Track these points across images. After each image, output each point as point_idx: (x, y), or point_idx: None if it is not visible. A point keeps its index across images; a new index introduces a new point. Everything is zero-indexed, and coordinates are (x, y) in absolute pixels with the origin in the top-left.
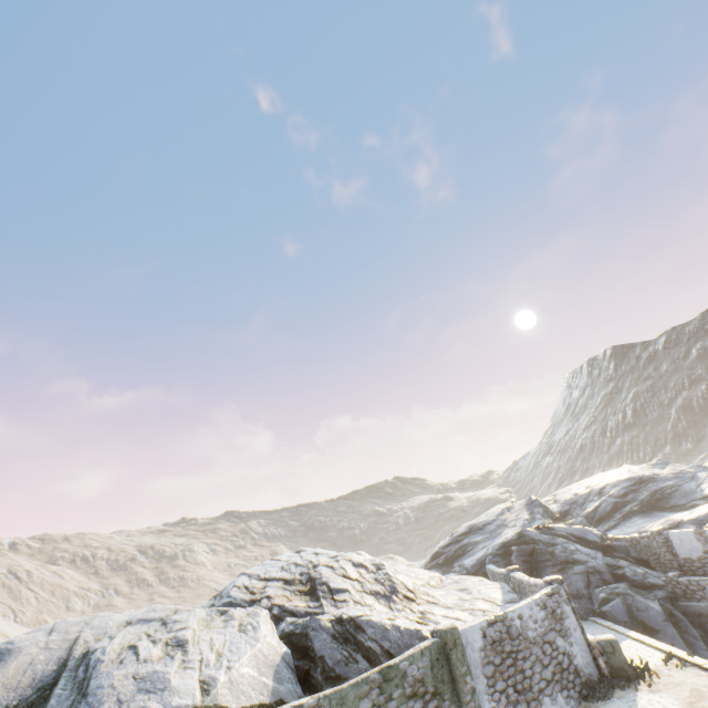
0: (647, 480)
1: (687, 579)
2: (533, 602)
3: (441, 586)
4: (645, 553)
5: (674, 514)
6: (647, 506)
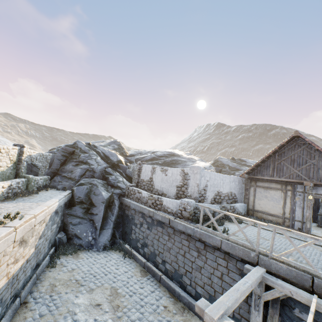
0: (176, 155)
1: (133, 188)
2: None
3: None
4: (133, 174)
5: None
6: (166, 164)
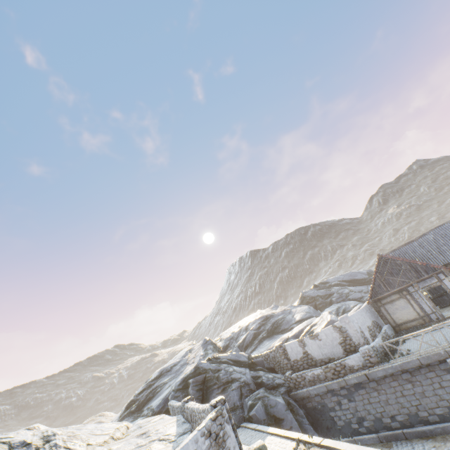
0: (270, 317)
1: (296, 374)
2: (199, 433)
3: (125, 436)
4: (273, 363)
5: (284, 334)
6: (271, 332)
